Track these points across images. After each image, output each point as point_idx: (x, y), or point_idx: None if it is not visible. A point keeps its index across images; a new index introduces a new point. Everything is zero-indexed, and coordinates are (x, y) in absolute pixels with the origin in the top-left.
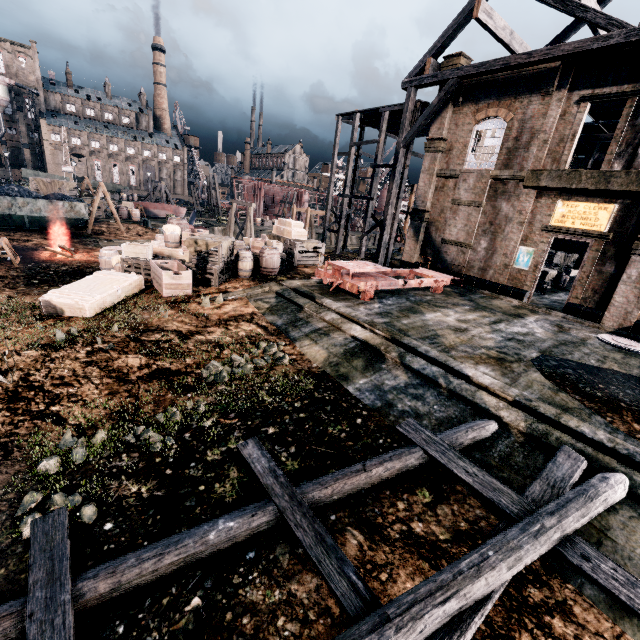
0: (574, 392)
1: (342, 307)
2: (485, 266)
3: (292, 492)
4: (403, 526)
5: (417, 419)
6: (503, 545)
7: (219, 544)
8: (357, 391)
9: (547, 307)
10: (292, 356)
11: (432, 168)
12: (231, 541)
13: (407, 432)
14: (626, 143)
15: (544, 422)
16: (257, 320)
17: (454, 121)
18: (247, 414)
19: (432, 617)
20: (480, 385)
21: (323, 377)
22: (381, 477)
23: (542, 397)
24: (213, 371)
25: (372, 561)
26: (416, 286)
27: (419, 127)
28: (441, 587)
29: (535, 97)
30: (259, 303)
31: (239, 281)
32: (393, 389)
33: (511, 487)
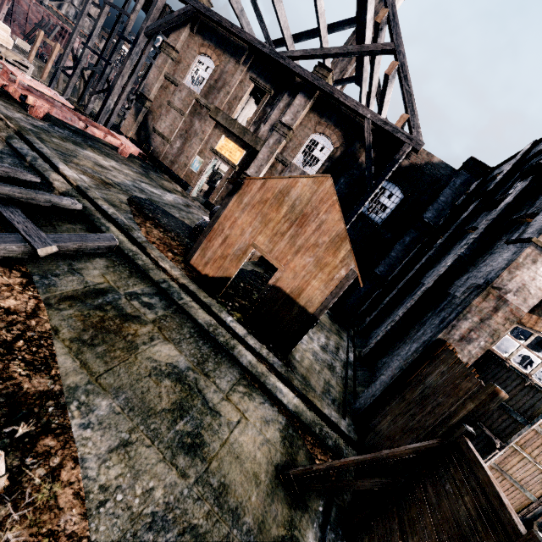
0: (135, 208)
1: None
2: (174, 160)
3: None
4: None
5: None
6: None
7: None
8: None
9: (202, 204)
10: None
11: (162, 67)
12: None
13: None
14: (259, 118)
15: (89, 202)
16: None
17: (188, 42)
18: None
19: None
20: (63, 174)
21: None
22: None
23: (107, 198)
24: None
25: None
26: (100, 137)
27: (160, 26)
28: None
29: (233, 60)
30: None
31: None
32: None
33: None
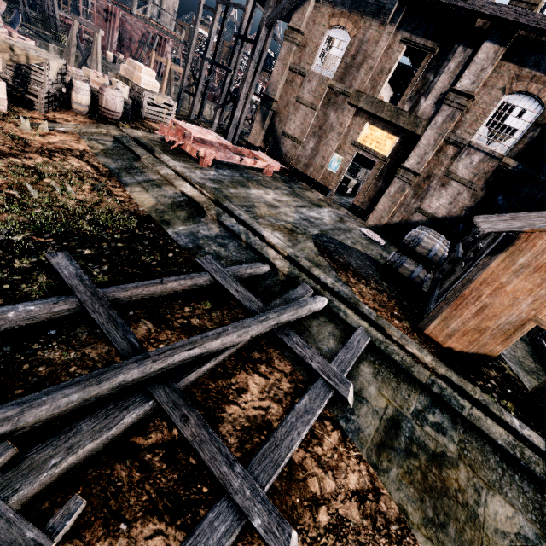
0: (328, 257)
1: (179, 166)
2: (308, 163)
3: (95, 291)
4: (185, 320)
5: (217, 259)
6: (239, 325)
7: (19, 321)
8: (175, 234)
9: (341, 205)
10: (120, 198)
11: (287, 59)
12: (32, 320)
13: (203, 263)
14: (416, 90)
15: (302, 271)
16: (88, 158)
17: (313, 17)
18: (64, 236)
19: (180, 356)
20: (270, 243)
21: (147, 219)
22: (175, 289)
23: (307, 257)
24: (28, 195)
25: (156, 338)
26: (251, 165)
27: (283, 9)
28: (191, 343)
29: (375, 22)
30: (93, 143)
31: (72, 114)
32: (205, 237)
33: (266, 304)
